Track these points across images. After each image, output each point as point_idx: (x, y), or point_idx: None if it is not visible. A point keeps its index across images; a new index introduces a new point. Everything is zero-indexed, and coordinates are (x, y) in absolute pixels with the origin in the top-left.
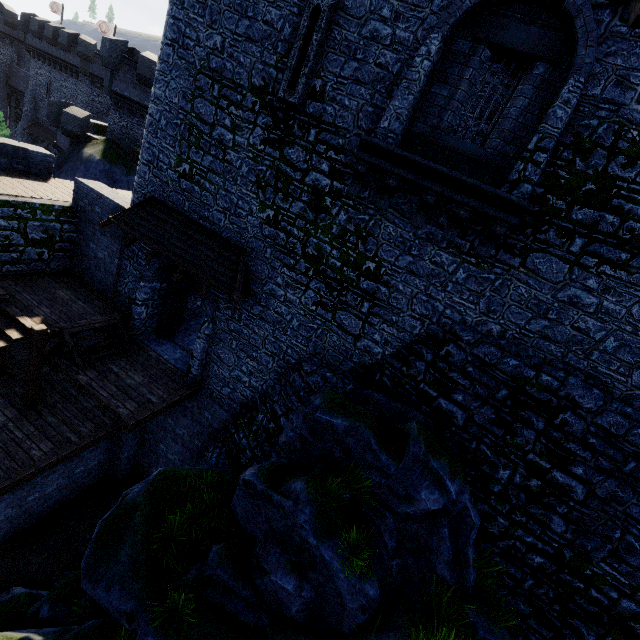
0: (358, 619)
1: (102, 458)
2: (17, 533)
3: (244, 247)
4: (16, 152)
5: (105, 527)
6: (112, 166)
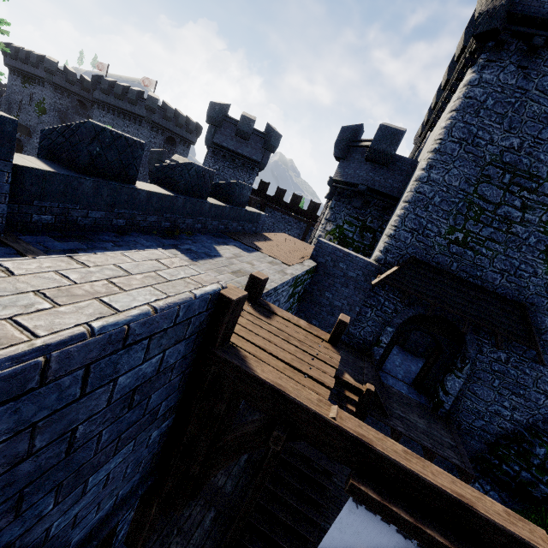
0: None
1: None
2: None
3: (522, 302)
4: (256, 217)
5: None
6: None
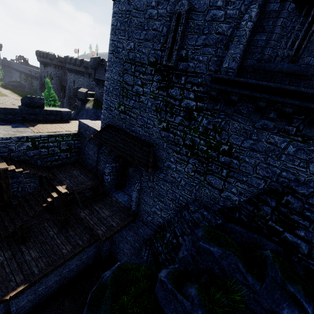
0: None
1: (95, 250)
2: (60, 287)
3: (152, 143)
4: (57, 113)
5: (93, 296)
6: (97, 110)
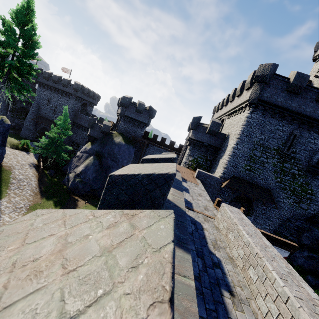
0: None
1: None
2: None
3: (269, 189)
4: None
5: None
6: (129, 145)
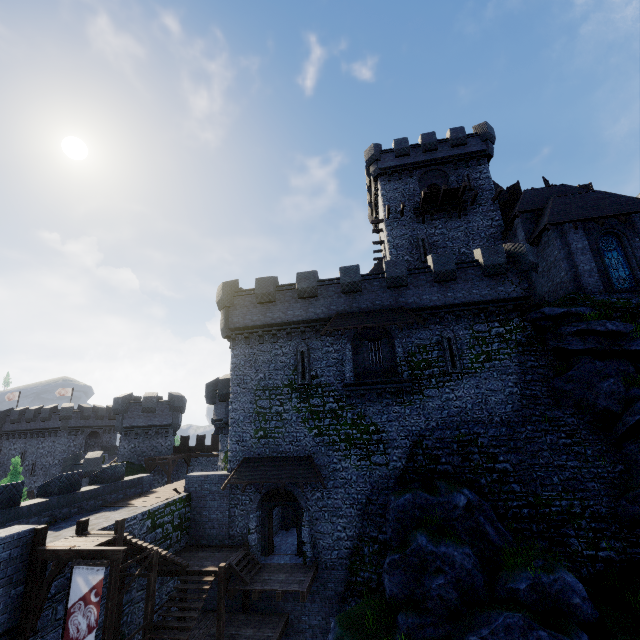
0: (479, 579)
1: None
2: None
3: (309, 454)
4: (138, 481)
5: None
6: None
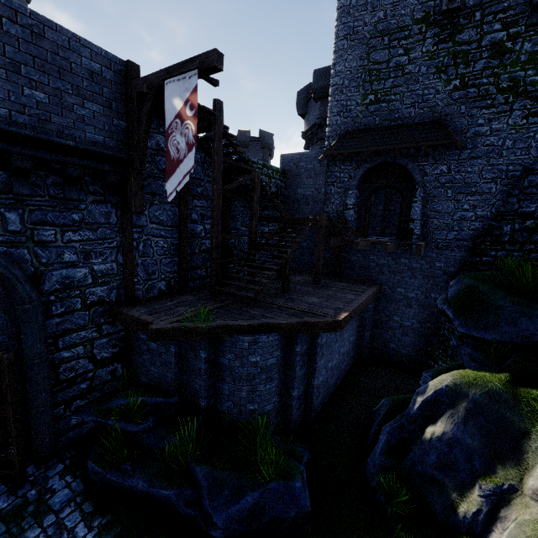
0: None
1: (355, 336)
2: (335, 387)
3: (438, 118)
4: None
5: (457, 306)
6: None
